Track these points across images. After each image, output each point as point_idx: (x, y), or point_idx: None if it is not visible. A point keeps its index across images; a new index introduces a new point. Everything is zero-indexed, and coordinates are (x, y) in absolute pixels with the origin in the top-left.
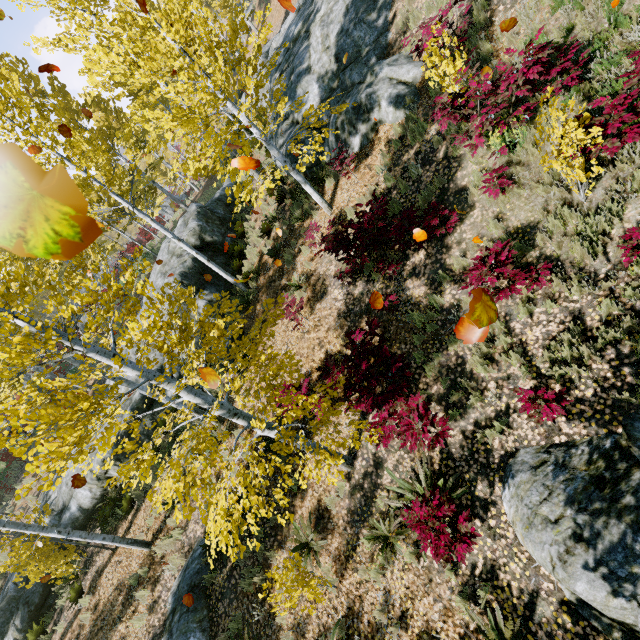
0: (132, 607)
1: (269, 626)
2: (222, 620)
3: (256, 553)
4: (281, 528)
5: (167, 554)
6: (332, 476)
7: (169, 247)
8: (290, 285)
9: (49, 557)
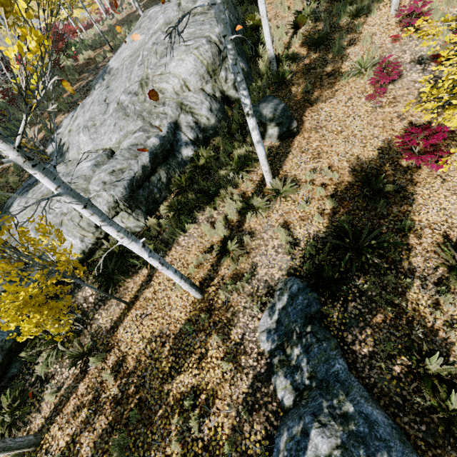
0: (194, 355)
1: (430, 342)
2: (357, 347)
3: (391, 281)
4: (399, 262)
5: (233, 299)
6: (456, 216)
7: (181, 3)
8: (340, 71)
9: (43, 306)
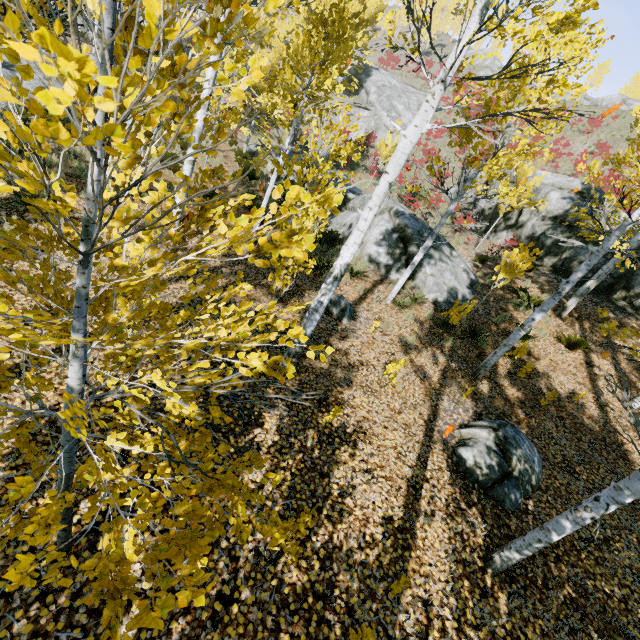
0: None
1: None
2: None
3: None
4: None
5: None
6: None
7: None
8: None
9: None
